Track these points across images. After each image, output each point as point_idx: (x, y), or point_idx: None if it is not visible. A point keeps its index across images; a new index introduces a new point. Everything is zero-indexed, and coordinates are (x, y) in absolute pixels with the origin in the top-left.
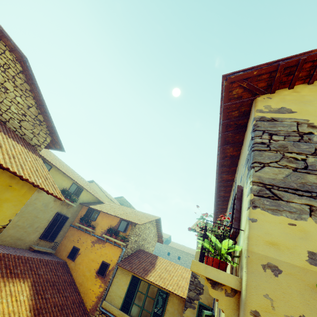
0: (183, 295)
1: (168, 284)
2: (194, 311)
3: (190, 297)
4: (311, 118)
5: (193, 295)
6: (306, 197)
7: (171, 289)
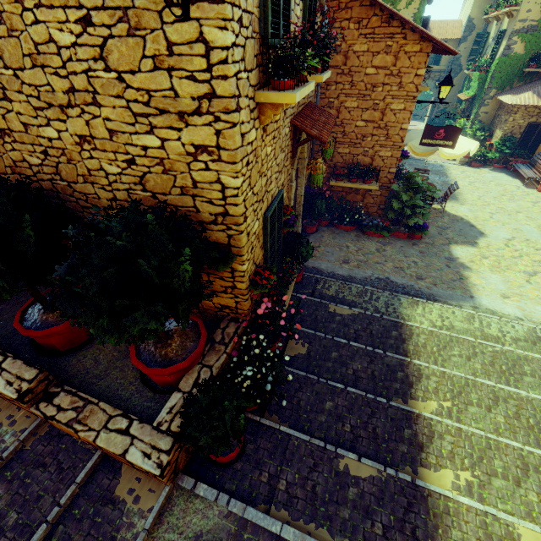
0: (458, 38)
1: (446, 36)
2: (466, 44)
3: (464, 37)
4: None
5: (467, 34)
6: None
7: (450, 38)
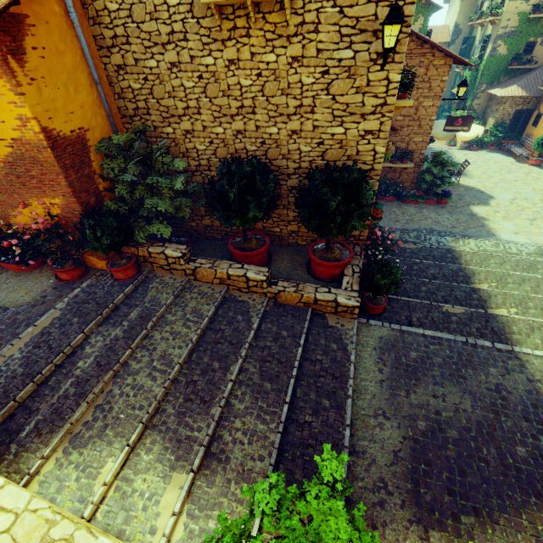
0: (447, 41)
1: (436, 40)
2: (454, 46)
3: (452, 40)
4: None
5: (455, 38)
6: None
7: (440, 42)
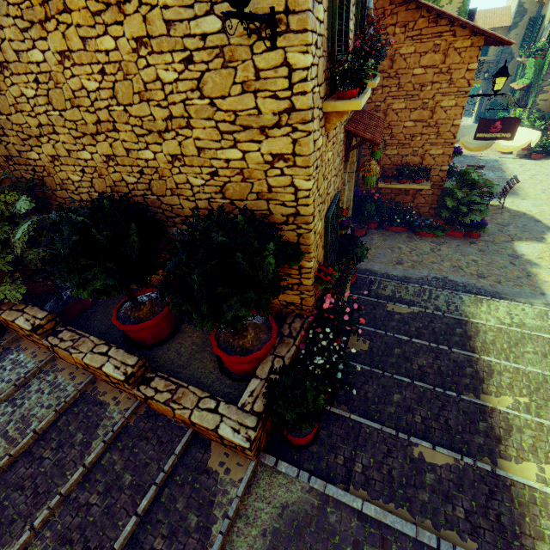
0: (507, 25)
1: (493, 25)
2: (517, 30)
3: (514, 23)
4: None
5: (518, 20)
6: None
7: (498, 26)
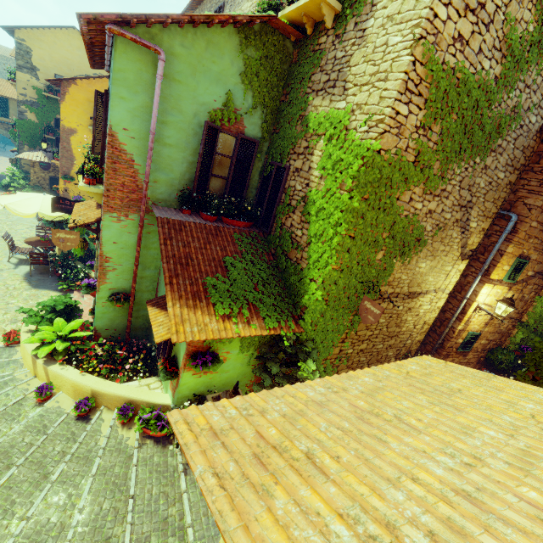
0: None
1: (5, 94)
2: None
3: None
4: (31, 47)
5: None
6: (27, 70)
7: (9, 96)
